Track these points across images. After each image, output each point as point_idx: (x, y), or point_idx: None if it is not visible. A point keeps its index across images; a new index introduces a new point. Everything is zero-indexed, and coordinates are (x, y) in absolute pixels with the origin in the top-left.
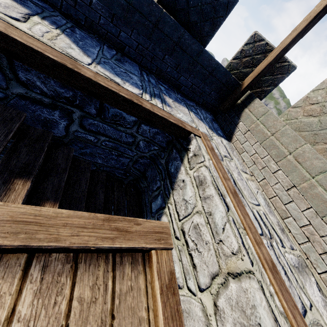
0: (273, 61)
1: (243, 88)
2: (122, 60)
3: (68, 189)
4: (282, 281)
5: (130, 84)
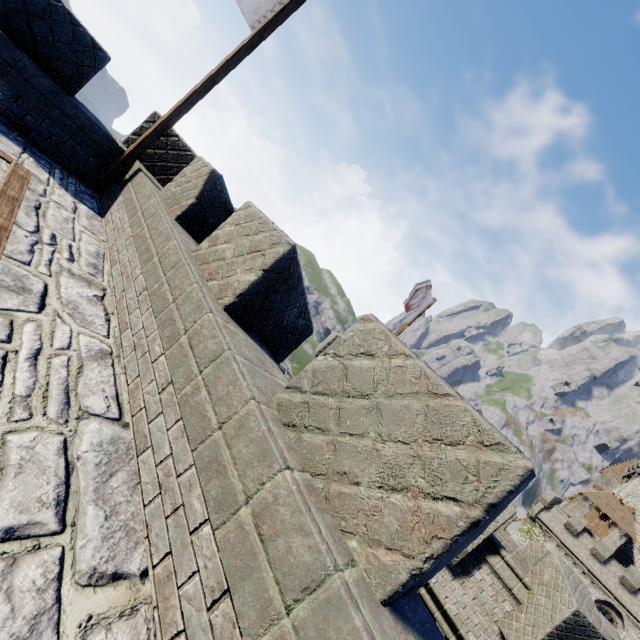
0: (155, 134)
1: (124, 156)
2: None
3: None
4: (3, 235)
5: None
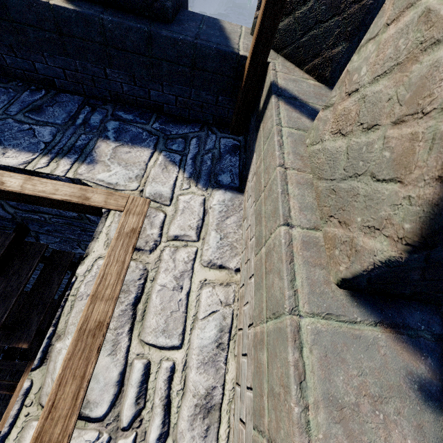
0: None
1: (243, 80)
2: (47, 104)
3: (2, 282)
4: None
5: (17, 151)
